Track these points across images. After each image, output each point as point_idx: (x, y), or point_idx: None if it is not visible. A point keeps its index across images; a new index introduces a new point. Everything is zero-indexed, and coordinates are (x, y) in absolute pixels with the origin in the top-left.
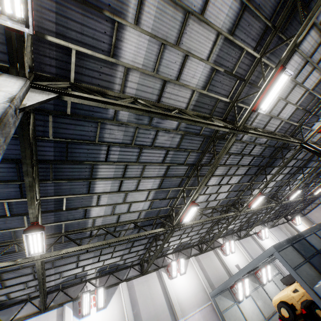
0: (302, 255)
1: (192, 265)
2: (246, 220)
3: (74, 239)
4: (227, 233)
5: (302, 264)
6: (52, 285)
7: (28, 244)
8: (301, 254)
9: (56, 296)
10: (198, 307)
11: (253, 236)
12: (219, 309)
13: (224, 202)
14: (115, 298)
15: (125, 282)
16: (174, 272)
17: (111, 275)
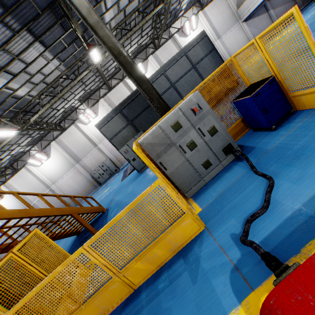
0: (126, 120)
1: (103, 106)
2: (152, 28)
3: None
4: (137, 52)
5: (121, 130)
6: (7, 164)
7: None
8: (126, 118)
9: (19, 164)
10: None
11: (174, 38)
12: None
13: (70, 61)
14: (53, 151)
15: (53, 141)
16: (86, 120)
17: (42, 141)
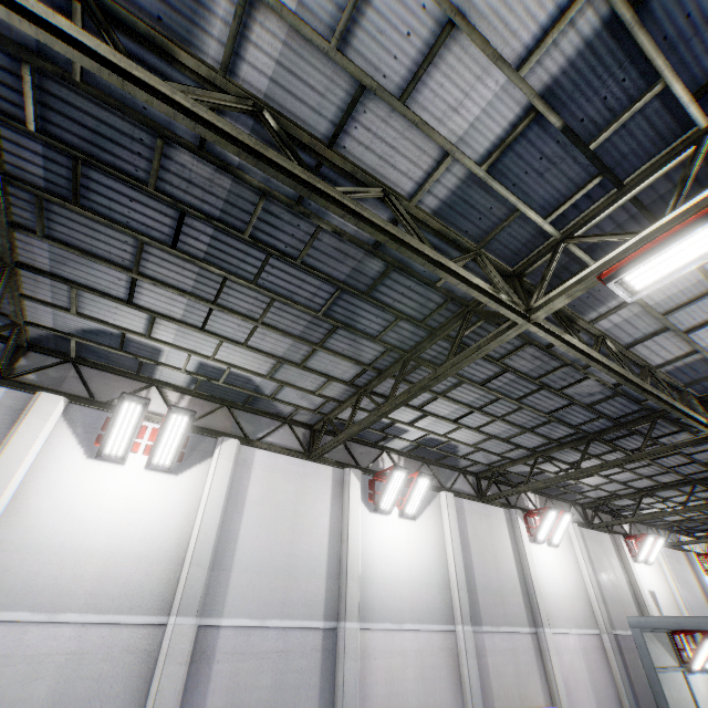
0: None
1: (570, 540)
2: None
3: (522, 334)
4: None
5: None
6: (342, 418)
7: (690, 237)
8: None
9: None
10: (576, 627)
11: (687, 556)
12: (650, 659)
13: None
14: (431, 514)
15: (452, 493)
16: (544, 532)
17: (424, 465)
